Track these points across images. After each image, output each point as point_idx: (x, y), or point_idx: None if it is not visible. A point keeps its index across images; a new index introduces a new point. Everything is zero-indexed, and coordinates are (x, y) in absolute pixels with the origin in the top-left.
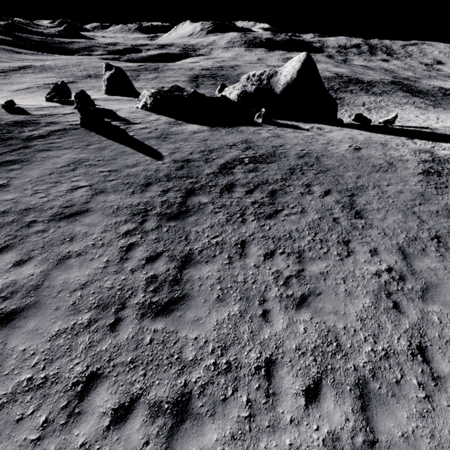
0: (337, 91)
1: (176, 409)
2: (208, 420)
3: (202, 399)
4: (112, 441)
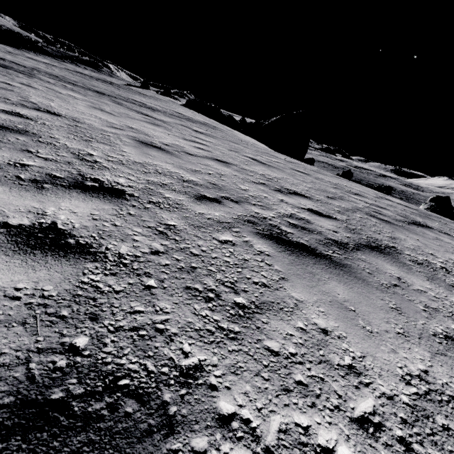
0: None
1: None
2: None
3: None
4: None
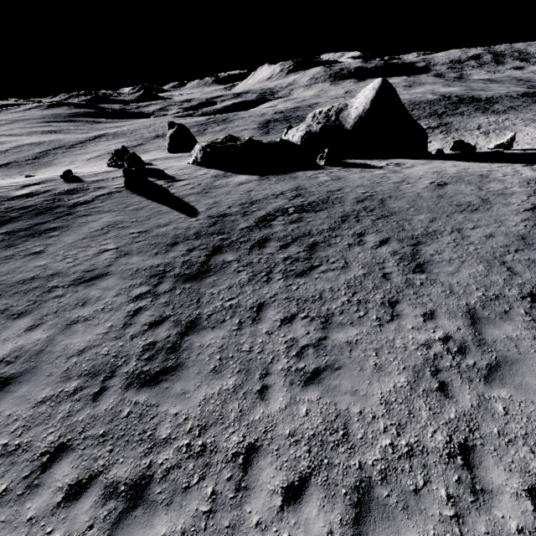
0: (441, 116)
1: (131, 493)
2: (162, 509)
3: (163, 485)
4: (59, 519)
